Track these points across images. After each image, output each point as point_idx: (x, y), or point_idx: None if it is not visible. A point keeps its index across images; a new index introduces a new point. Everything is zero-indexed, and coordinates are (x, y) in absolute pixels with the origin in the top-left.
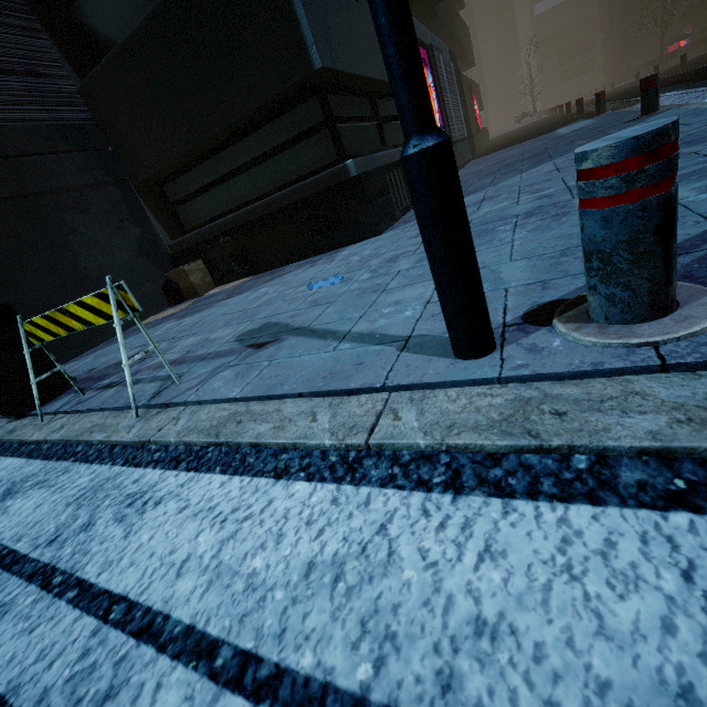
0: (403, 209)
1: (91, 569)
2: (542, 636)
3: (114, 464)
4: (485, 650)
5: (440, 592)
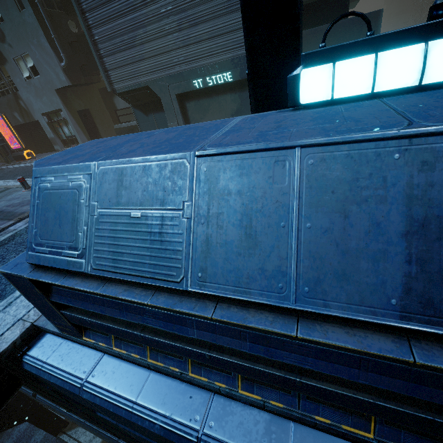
0: None
1: None
2: None
3: None
4: None
5: None
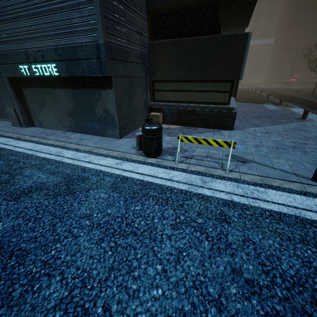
0: None
1: (268, 199)
2: None
3: (232, 182)
4: None
5: None
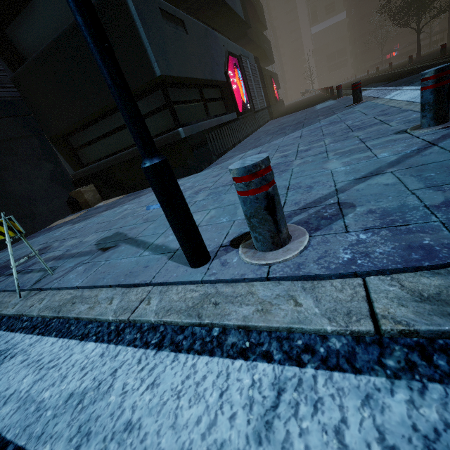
0: (218, 154)
1: None
2: (150, 429)
3: None
4: (124, 438)
5: (120, 408)
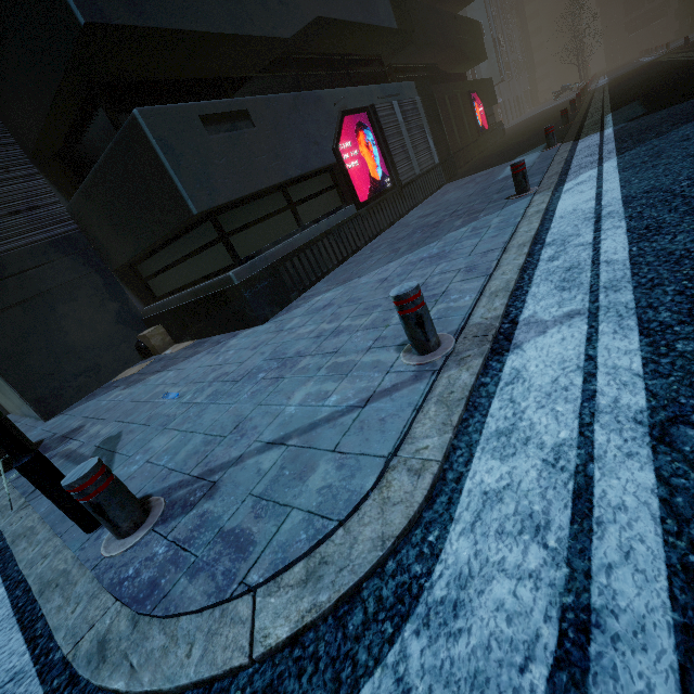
0: (304, 287)
1: None
2: None
3: None
4: None
5: None
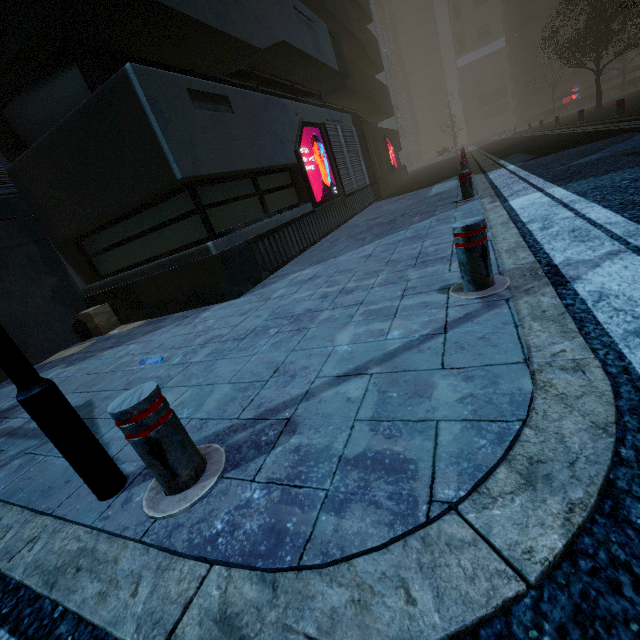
0: (273, 268)
1: None
2: None
3: None
4: None
5: None
